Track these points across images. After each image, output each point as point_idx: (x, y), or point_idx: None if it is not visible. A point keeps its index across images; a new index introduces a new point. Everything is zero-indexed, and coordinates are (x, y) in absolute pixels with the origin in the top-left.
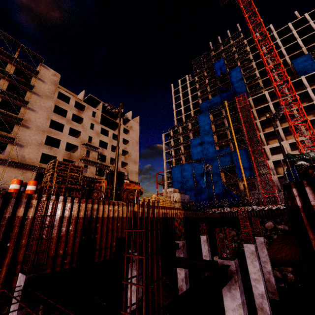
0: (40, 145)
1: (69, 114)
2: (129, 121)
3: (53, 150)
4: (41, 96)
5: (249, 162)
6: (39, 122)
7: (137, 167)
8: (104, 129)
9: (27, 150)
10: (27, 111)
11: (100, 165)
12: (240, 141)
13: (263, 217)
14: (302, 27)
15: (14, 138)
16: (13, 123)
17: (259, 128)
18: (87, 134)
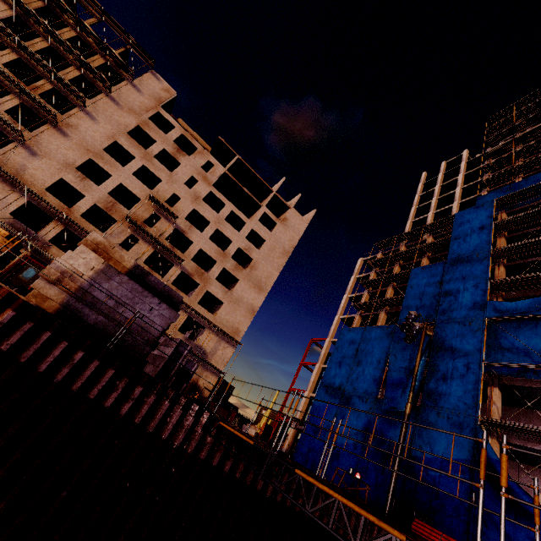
0: (67, 167)
1: (156, 148)
2: (287, 210)
3: (86, 183)
4: (122, 106)
5: None
6: (91, 136)
7: (260, 298)
8: (220, 200)
9: (38, 163)
10: (82, 115)
11: (164, 248)
12: None
13: None
14: None
15: (18, 130)
16: (45, 120)
17: None
18: (173, 189)
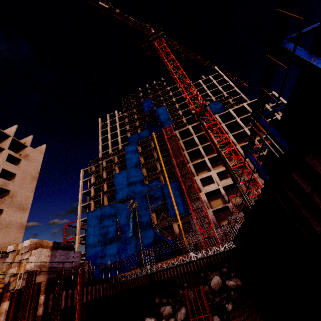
0: None
1: None
2: (25, 148)
3: None
4: None
5: (181, 195)
6: None
7: (25, 215)
8: None
9: None
10: None
11: None
12: (171, 174)
13: (205, 269)
14: (209, 84)
15: None
16: None
17: (187, 159)
18: None
